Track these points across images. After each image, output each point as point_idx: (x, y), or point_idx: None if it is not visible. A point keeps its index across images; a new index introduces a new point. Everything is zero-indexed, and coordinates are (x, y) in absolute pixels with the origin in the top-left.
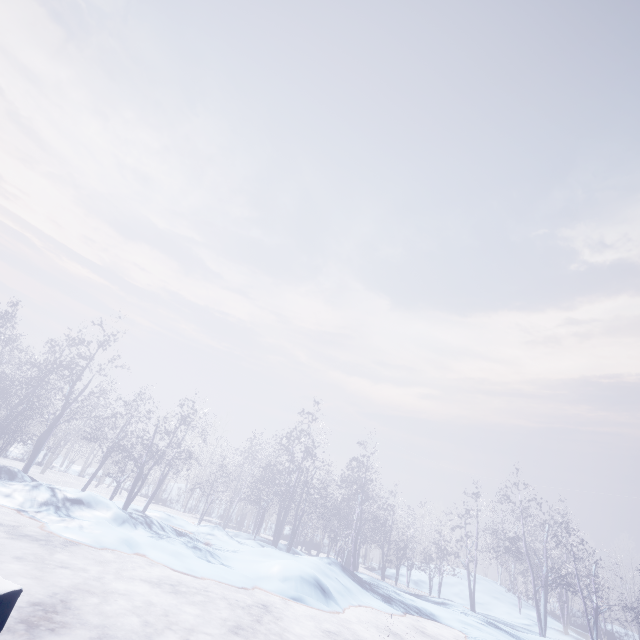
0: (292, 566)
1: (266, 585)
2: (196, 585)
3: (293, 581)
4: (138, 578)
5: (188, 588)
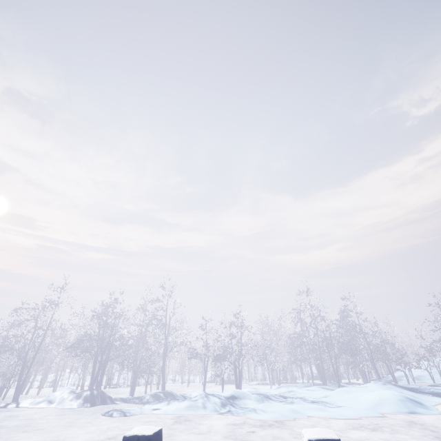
0: (386, 393)
1: (383, 410)
2: (363, 423)
3: (397, 402)
4: (342, 429)
5: (366, 426)
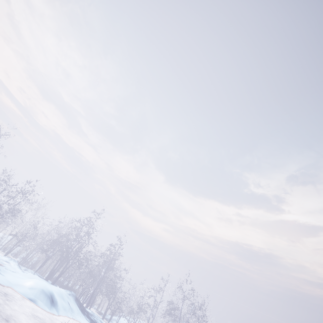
0: (41, 283)
1: (18, 289)
2: None
3: (36, 290)
4: None
5: None
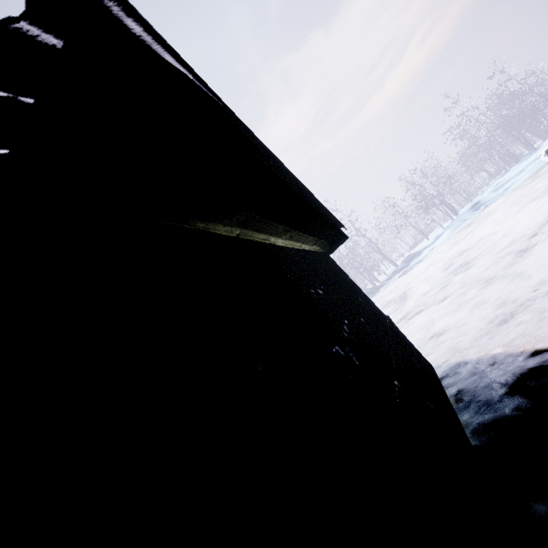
0: None
1: None
2: None
3: None
4: None
5: None
